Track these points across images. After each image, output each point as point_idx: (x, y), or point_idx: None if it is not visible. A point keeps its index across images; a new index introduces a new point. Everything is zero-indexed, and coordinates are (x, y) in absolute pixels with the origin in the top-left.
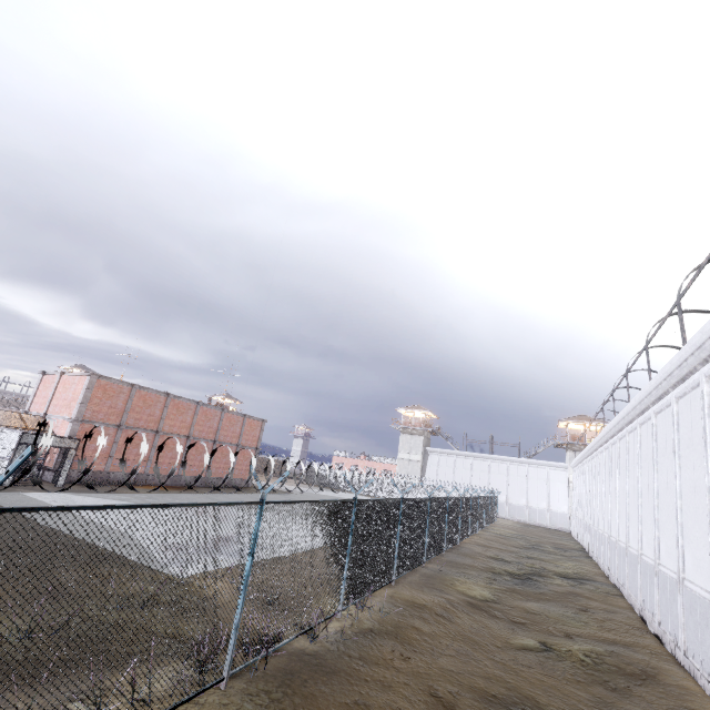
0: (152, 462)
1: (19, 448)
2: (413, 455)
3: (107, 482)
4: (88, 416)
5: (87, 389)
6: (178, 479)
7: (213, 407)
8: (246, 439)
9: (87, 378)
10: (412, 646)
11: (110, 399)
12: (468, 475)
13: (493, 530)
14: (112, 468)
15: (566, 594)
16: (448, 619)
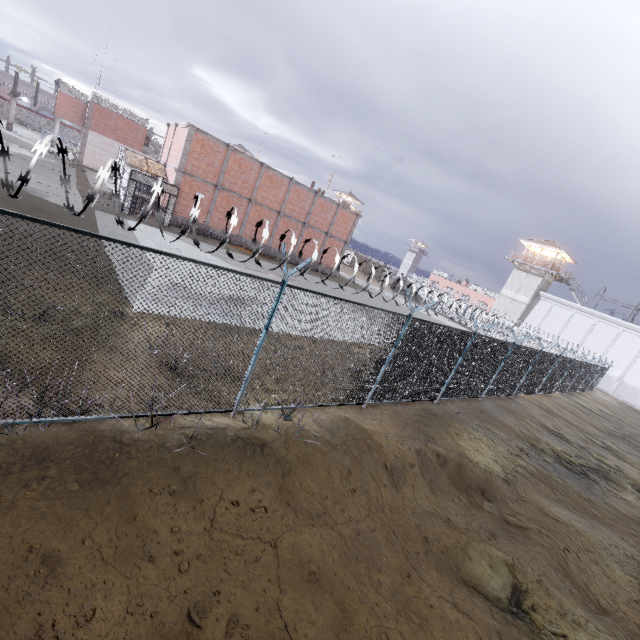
0: (245, 227)
1: (131, 184)
2: (519, 295)
3: (206, 233)
4: (189, 169)
5: (186, 141)
6: (267, 249)
7: (306, 188)
8: (337, 230)
9: (186, 130)
10: (293, 494)
11: (208, 157)
12: (581, 335)
13: (577, 399)
14: (211, 224)
15: (632, 519)
16: (396, 480)
